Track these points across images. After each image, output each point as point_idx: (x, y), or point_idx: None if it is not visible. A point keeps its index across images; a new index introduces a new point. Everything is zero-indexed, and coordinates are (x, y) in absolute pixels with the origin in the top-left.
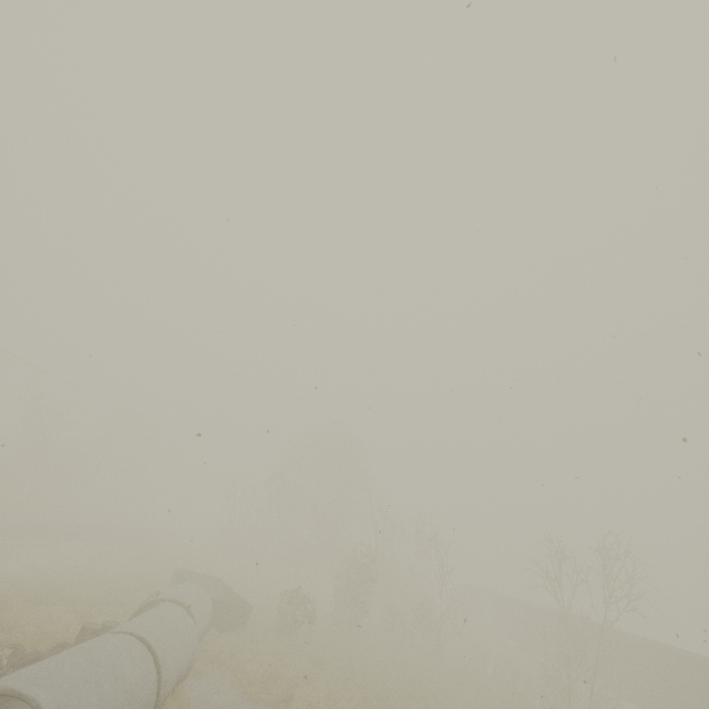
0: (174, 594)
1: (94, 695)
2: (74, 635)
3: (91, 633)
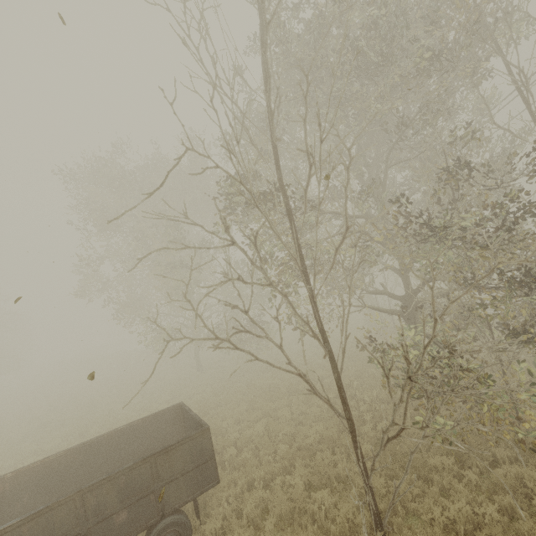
0: None
1: None
2: None
3: None
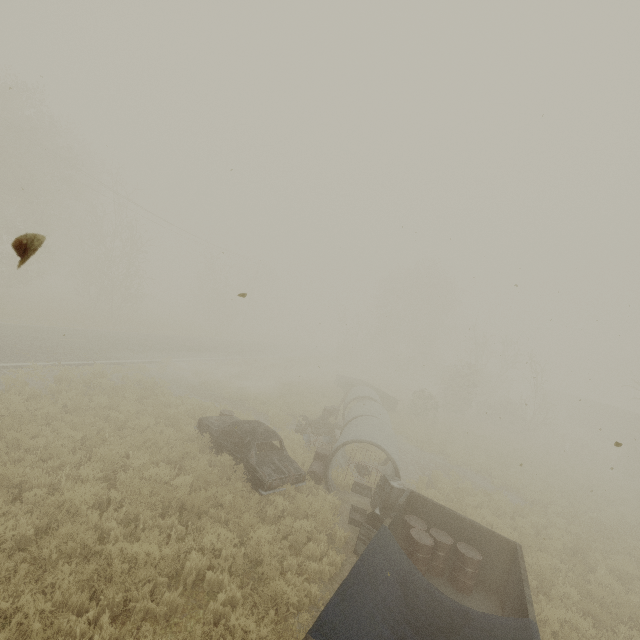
0: (365, 393)
1: (391, 445)
2: (318, 411)
3: (330, 411)
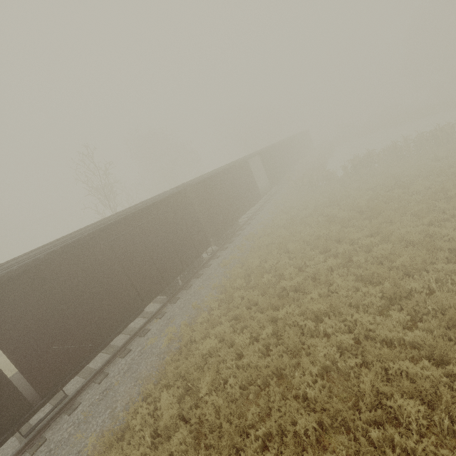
0: None
1: None
2: None
3: None
